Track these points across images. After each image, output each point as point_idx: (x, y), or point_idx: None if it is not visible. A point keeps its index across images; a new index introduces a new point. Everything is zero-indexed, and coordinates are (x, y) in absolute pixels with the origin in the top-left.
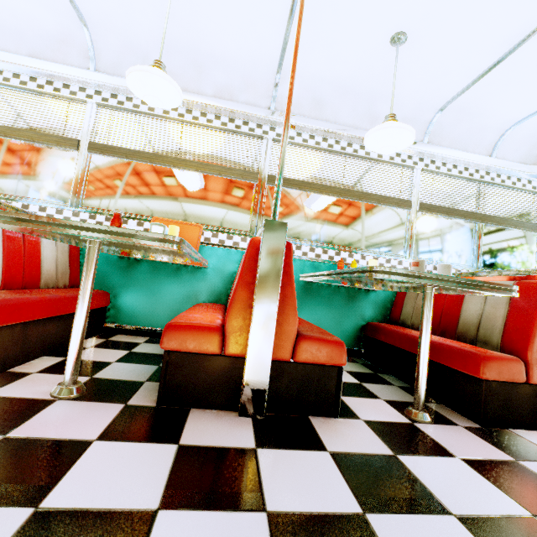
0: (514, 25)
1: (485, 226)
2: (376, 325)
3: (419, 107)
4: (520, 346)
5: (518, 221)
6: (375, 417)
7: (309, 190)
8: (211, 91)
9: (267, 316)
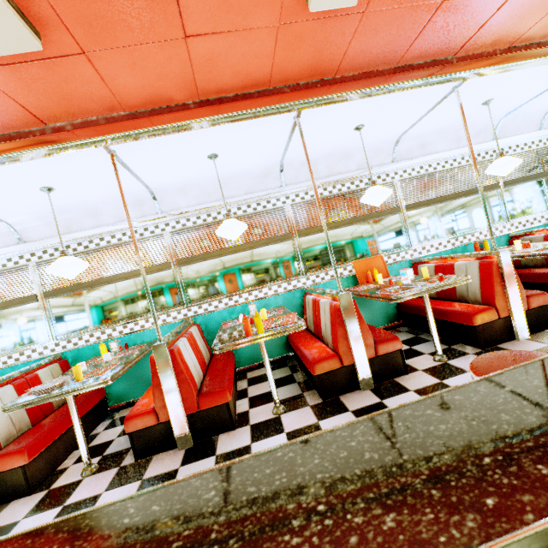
0: None
1: None
2: None
3: (489, 121)
4: None
5: None
6: None
7: (433, 205)
8: (355, 167)
9: (515, 294)
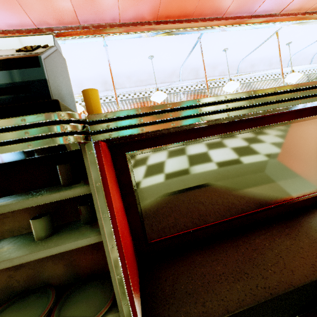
0: None
1: None
2: None
3: (286, 56)
4: None
5: None
6: None
7: None
8: (218, 74)
9: None
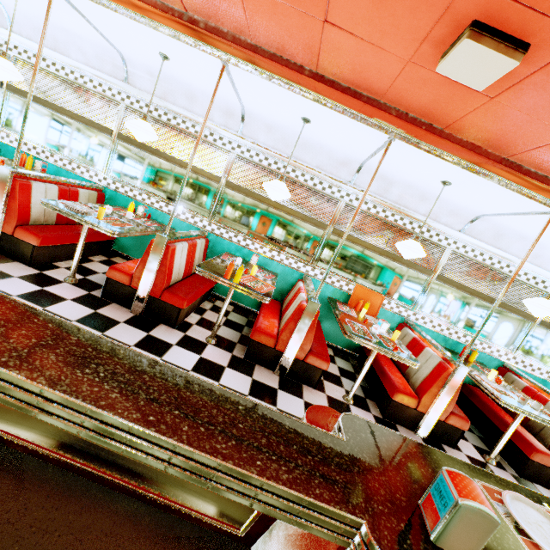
0: None
1: None
2: (472, 391)
3: None
4: None
5: None
6: (469, 453)
7: (463, 291)
8: (424, 211)
9: (443, 403)
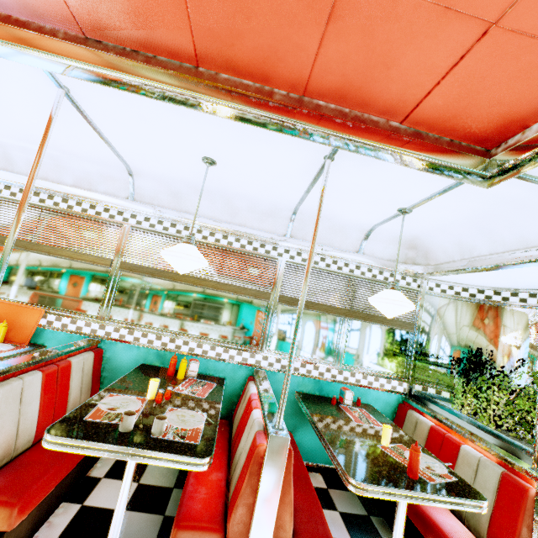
0: (300, 164)
1: (352, 321)
2: None
3: (274, 206)
4: (230, 512)
5: (386, 318)
6: None
7: (162, 278)
8: (71, 180)
9: None
